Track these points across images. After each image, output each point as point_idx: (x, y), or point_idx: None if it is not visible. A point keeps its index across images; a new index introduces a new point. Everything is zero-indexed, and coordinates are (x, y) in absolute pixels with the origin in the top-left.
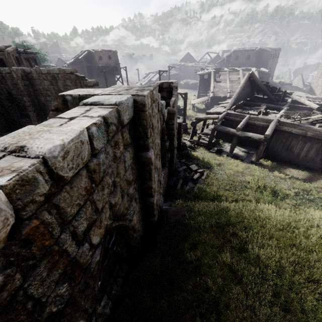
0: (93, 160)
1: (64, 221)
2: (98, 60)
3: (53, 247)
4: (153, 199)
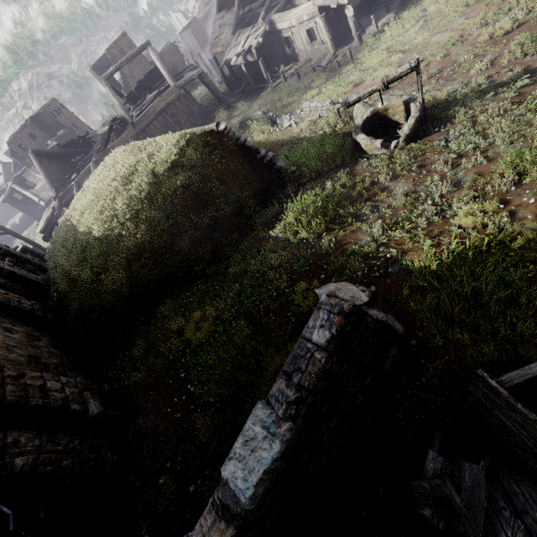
0: None
1: None
2: None
3: None
4: (6, 268)
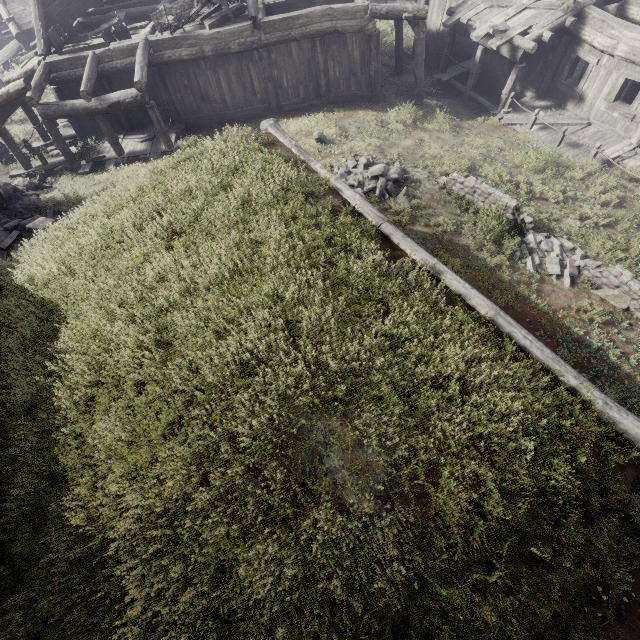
0: None
1: None
2: None
3: None
4: None
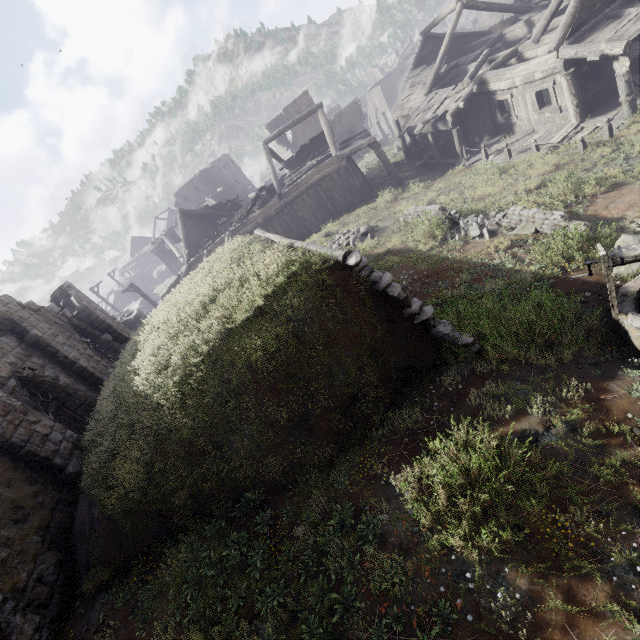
0: None
1: None
2: None
3: None
4: (79, 363)
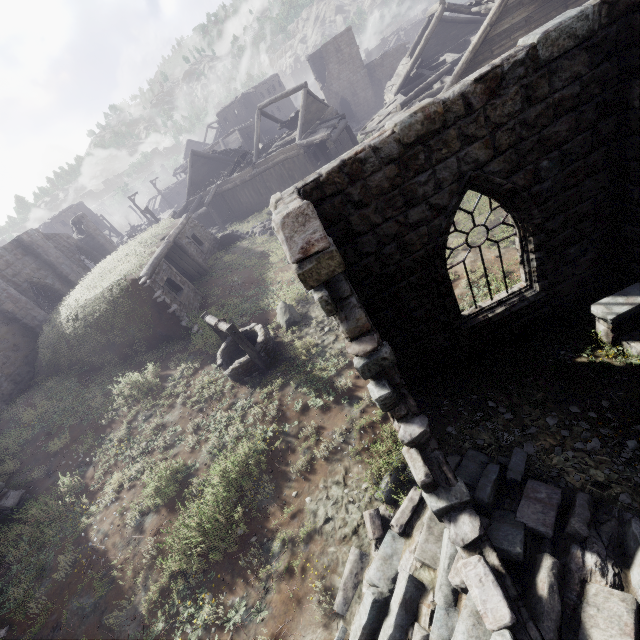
0: (5, 258)
1: (1, 270)
2: (63, 228)
3: (1, 274)
4: (69, 277)
